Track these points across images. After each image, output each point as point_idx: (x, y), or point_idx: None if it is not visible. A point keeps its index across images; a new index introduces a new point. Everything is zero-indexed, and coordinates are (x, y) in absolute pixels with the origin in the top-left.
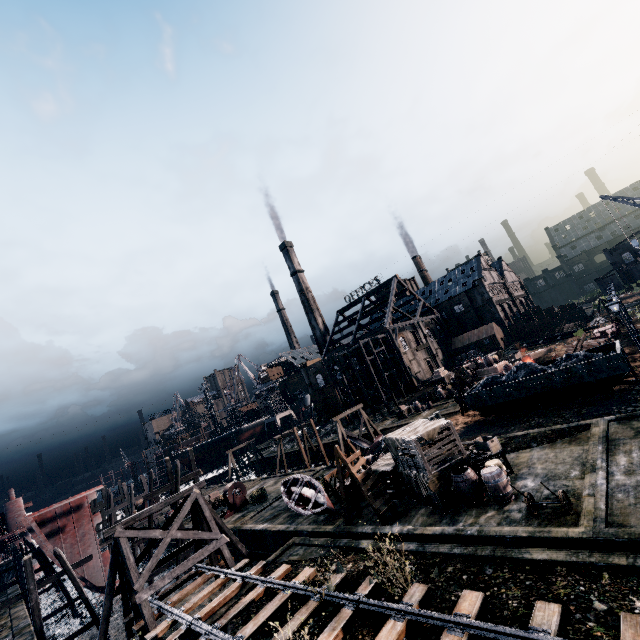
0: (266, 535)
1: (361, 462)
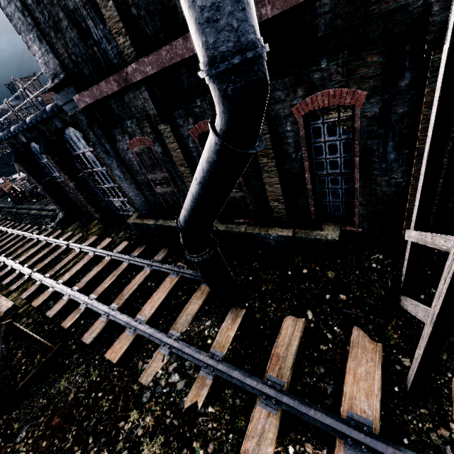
0: (0, 208)
1: (9, 186)
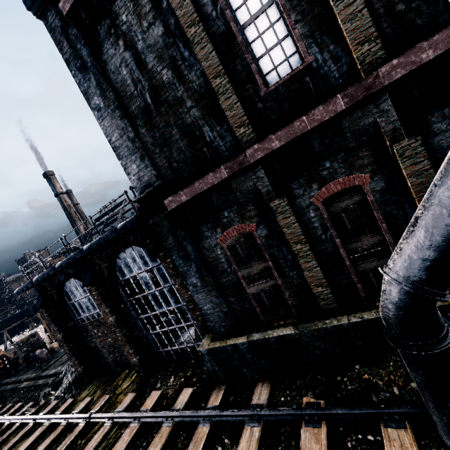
0: None
1: (0, 354)
